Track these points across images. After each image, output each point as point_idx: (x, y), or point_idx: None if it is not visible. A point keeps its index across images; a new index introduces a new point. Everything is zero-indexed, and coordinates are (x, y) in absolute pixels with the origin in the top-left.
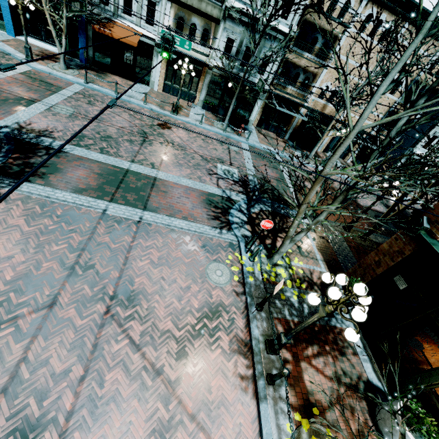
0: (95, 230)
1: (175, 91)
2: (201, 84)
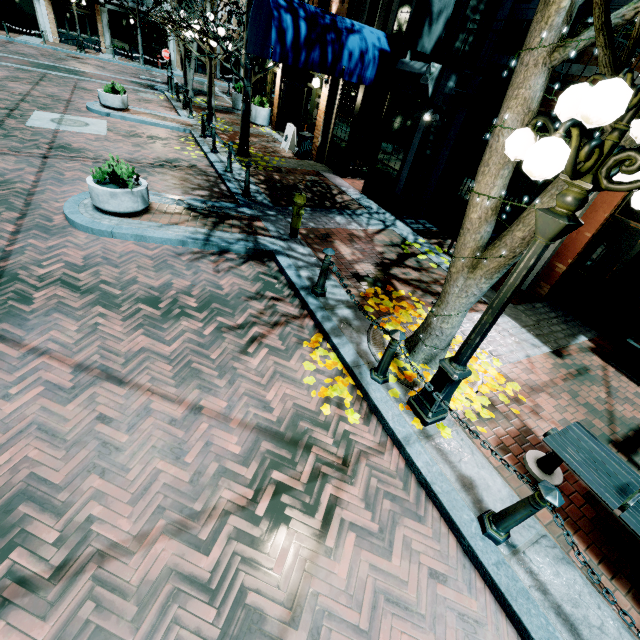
0: (46, 75)
1: (75, 40)
2: (100, 26)
